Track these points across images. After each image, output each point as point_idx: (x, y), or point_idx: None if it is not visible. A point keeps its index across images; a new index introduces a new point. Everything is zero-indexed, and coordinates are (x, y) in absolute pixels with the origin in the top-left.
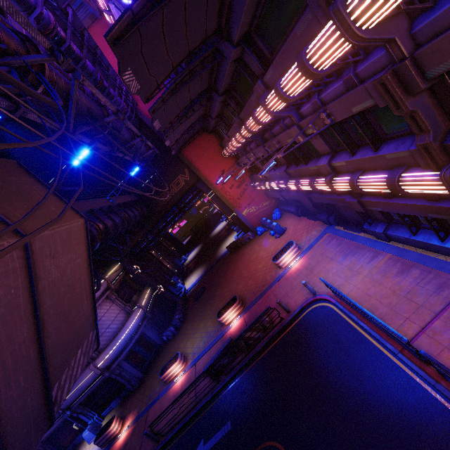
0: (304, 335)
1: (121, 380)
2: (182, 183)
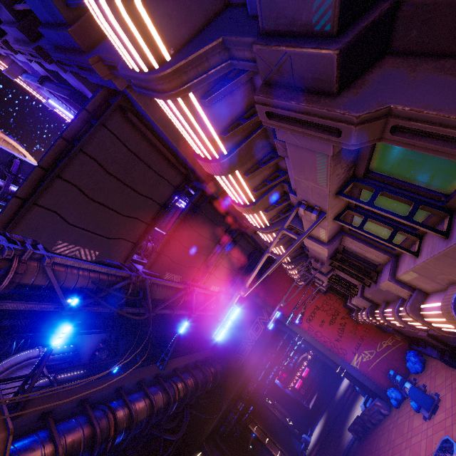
0: None
1: None
2: (261, 326)
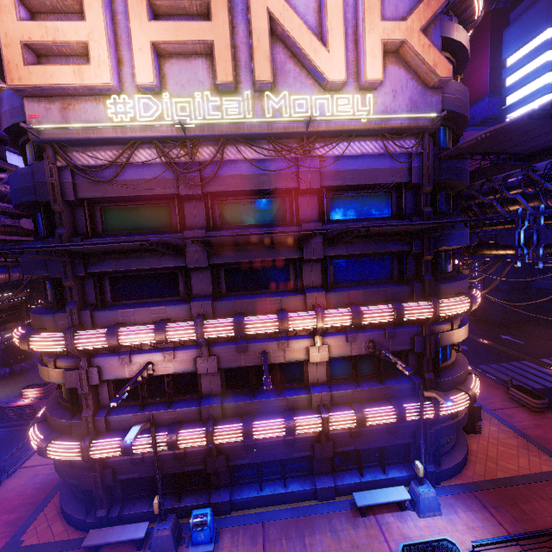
0: (23, 435)
1: None
2: None
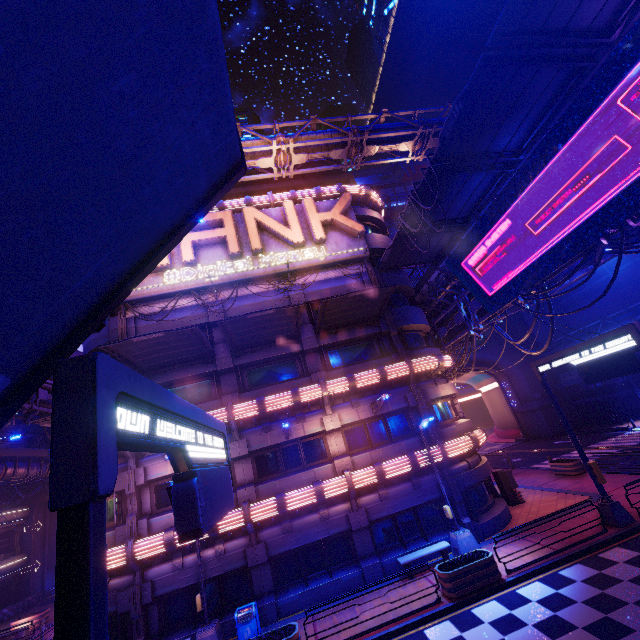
0: None
1: None
2: None
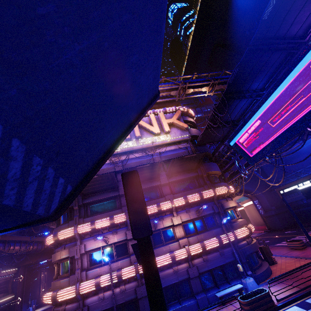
0: None
1: None
2: None
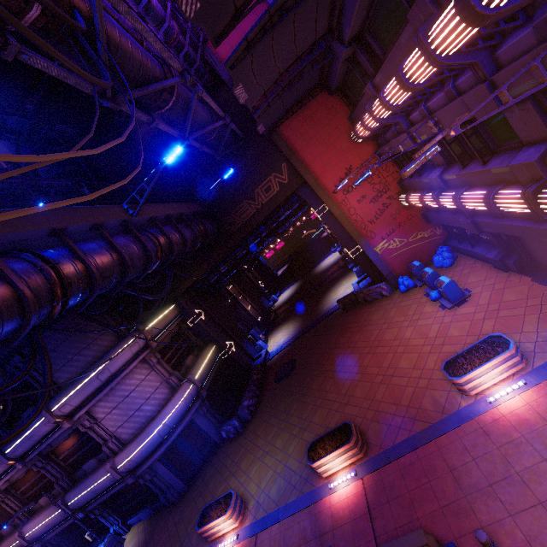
0: None
1: (153, 488)
2: (275, 188)
